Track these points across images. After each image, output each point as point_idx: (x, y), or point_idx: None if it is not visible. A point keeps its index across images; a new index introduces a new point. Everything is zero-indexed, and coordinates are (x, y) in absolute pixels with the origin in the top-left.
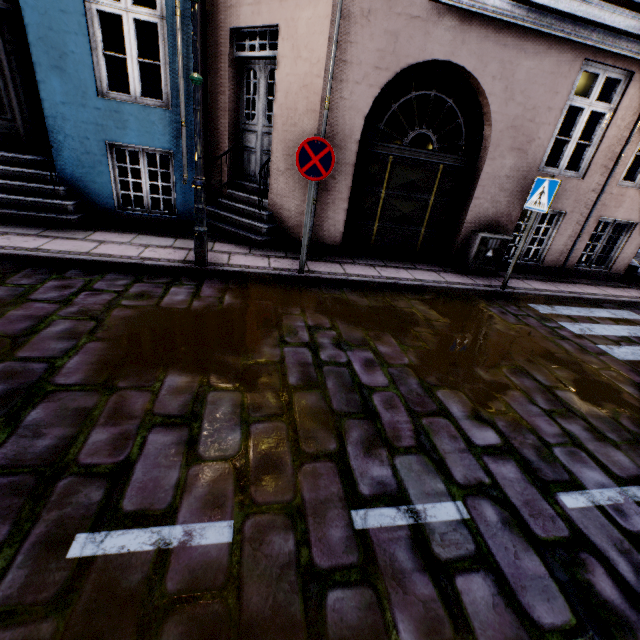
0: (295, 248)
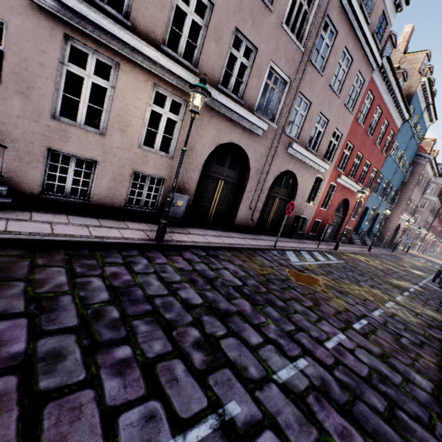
0: (383, 247)
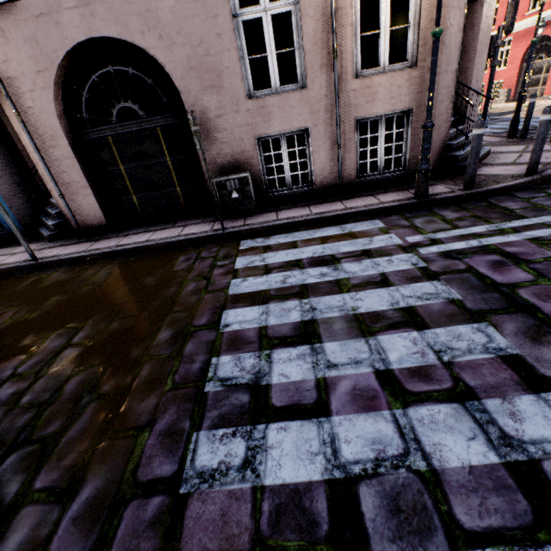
0: (77, 235)
